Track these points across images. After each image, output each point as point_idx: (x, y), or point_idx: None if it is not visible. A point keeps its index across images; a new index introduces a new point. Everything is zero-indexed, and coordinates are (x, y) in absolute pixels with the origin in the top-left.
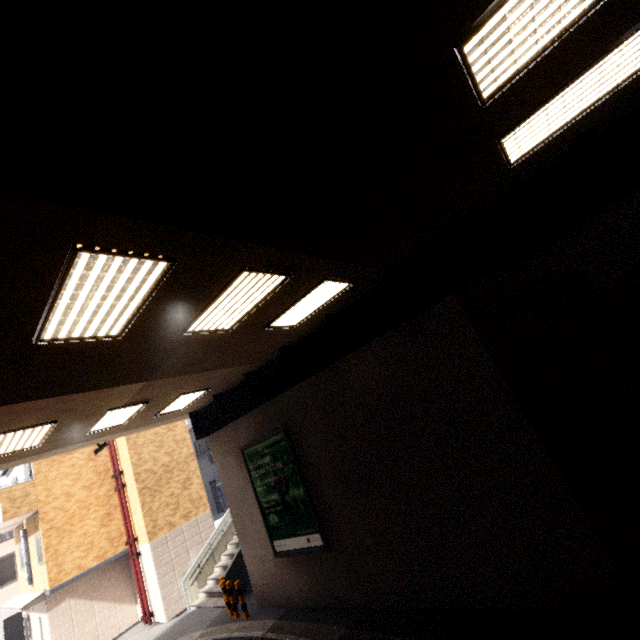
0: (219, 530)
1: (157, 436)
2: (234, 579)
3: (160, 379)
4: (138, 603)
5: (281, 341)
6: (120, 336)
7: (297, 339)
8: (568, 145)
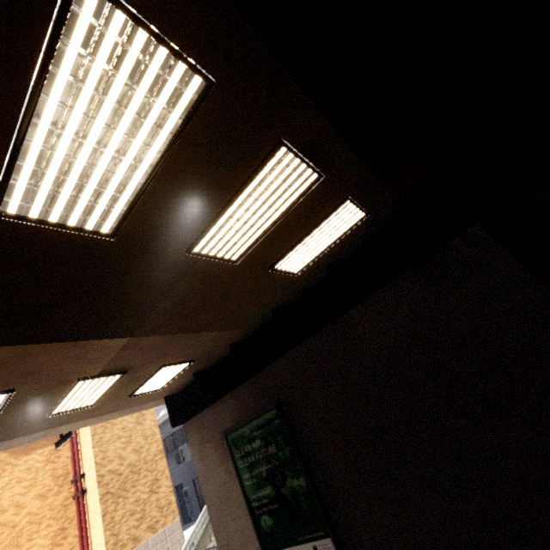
0: (189, 544)
1: (125, 431)
2: None
3: (146, 336)
4: None
5: (277, 298)
6: (114, 235)
7: (291, 298)
8: None
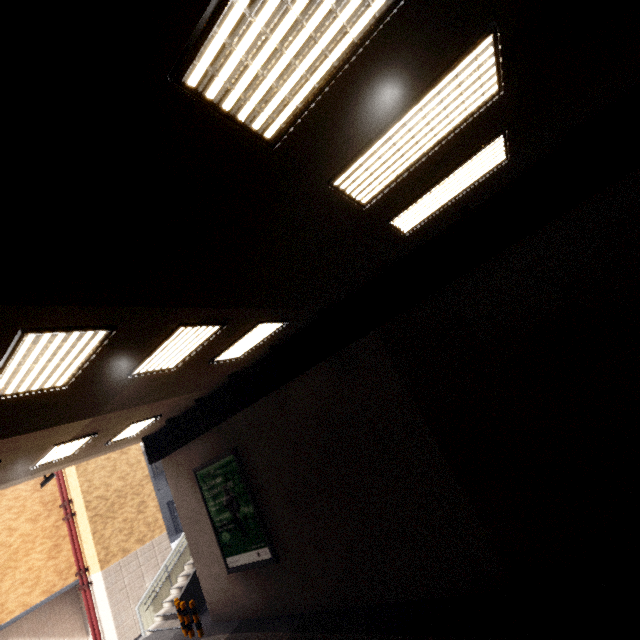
0: (176, 551)
1: (109, 461)
2: (190, 599)
3: (108, 413)
4: (90, 635)
5: (228, 370)
6: (66, 386)
7: (244, 366)
8: (452, 216)
